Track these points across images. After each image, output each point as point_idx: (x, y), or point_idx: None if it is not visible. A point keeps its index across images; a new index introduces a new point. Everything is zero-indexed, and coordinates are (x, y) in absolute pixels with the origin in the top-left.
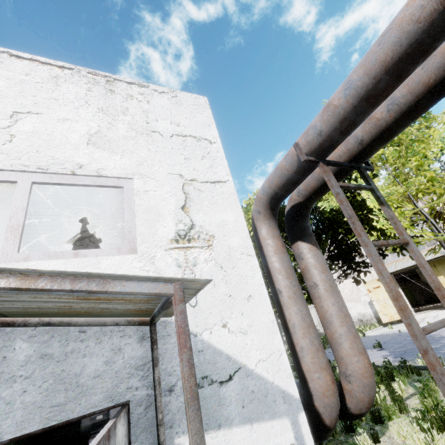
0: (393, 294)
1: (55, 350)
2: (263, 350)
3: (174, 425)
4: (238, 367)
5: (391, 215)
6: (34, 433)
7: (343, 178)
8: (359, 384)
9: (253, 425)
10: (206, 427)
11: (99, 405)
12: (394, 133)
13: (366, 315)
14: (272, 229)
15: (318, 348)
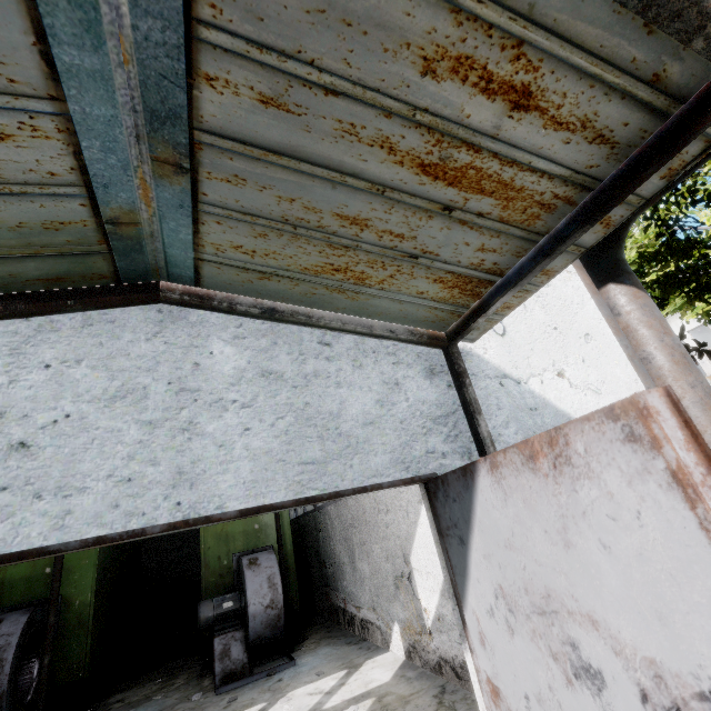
0: None
1: (285, 368)
2: None
3: None
4: None
5: None
6: (281, 506)
7: None
8: None
9: None
10: None
11: (386, 474)
12: None
13: None
14: None
15: None
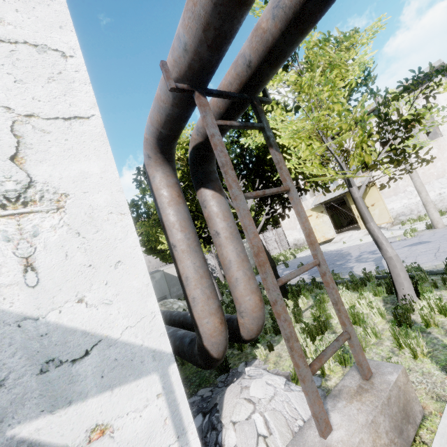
0: (254, 250)
1: None
2: (133, 316)
3: (5, 419)
4: (98, 340)
5: (277, 160)
6: None
7: (239, 113)
8: (250, 318)
9: (114, 391)
10: (51, 409)
11: None
12: (283, 52)
13: (300, 240)
14: (167, 176)
15: (210, 296)
